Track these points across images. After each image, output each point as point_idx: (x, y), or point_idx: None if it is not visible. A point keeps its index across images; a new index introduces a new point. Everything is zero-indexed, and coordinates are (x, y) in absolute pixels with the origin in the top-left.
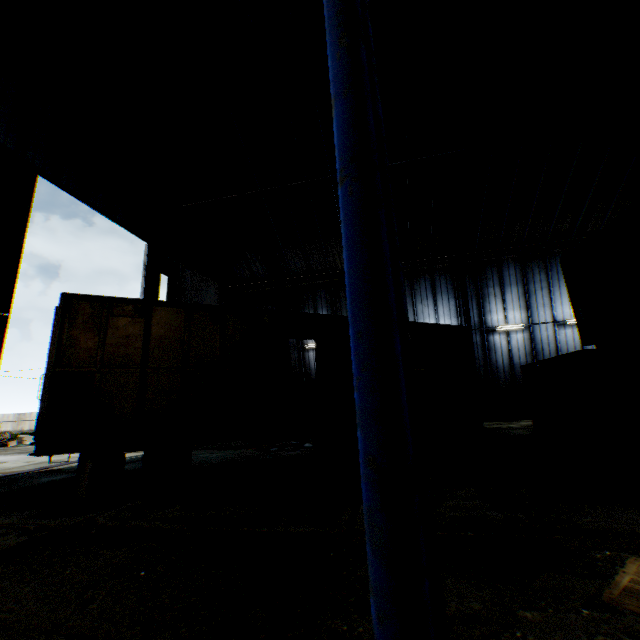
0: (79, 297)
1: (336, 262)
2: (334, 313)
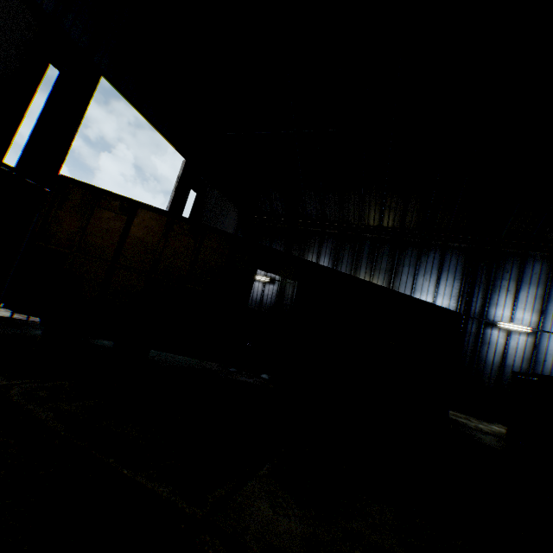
0: (73, 182)
1: (350, 216)
2: (335, 263)
